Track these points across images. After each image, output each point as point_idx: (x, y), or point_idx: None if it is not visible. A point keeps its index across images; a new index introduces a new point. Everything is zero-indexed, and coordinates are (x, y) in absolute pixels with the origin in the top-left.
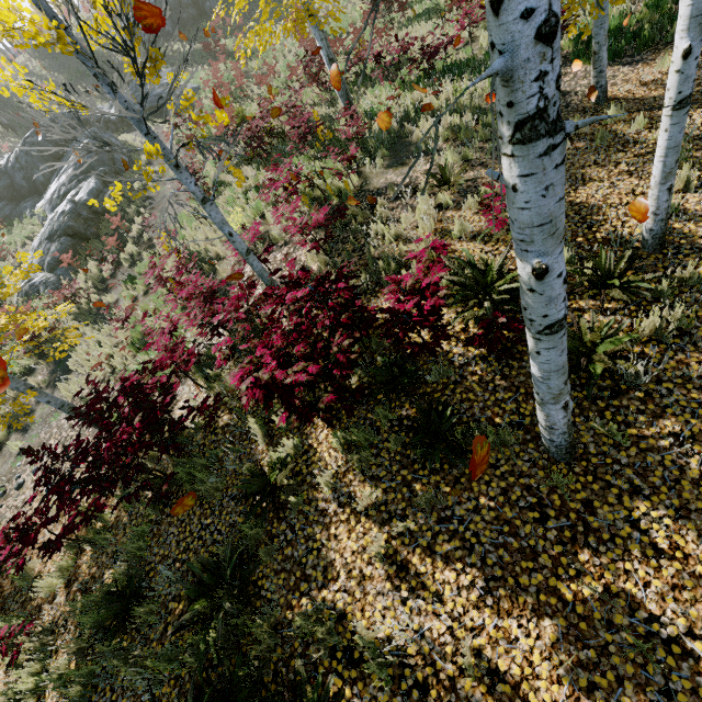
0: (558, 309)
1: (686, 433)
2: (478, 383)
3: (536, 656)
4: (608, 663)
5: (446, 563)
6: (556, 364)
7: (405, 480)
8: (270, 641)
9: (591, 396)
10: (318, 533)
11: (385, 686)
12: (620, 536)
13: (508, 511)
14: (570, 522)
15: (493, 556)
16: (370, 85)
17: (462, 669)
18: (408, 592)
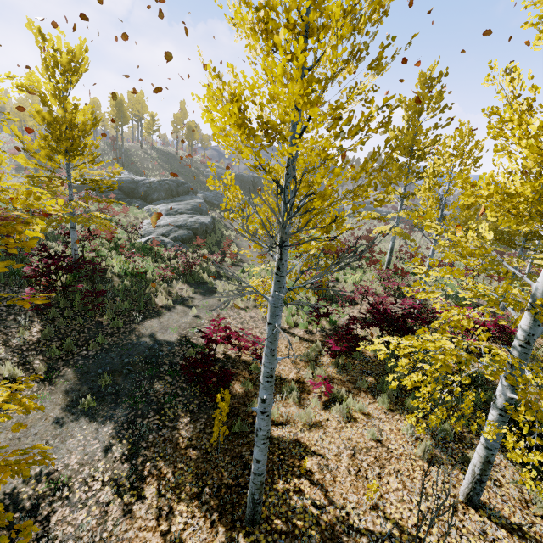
0: None
1: None
2: None
3: None
4: None
5: None
6: None
7: None
8: None
9: None
10: (496, 384)
11: None
12: None
13: None
14: None
15: None
16: (378, 263)
17: None
18: None
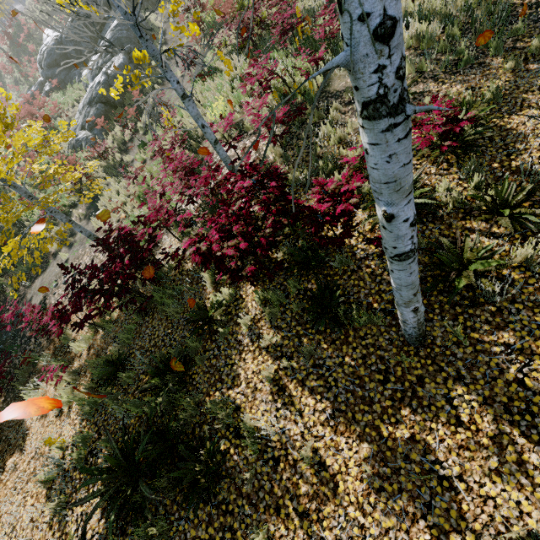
0: (405, 244)
1: (517, 346)
2: (370, 274)
3: (352, 462)
4: (396, 479)
5: (311, 393)
6: (406, 281)
7: (298, 334)
8: (193, 411)
9: (451, 303)
10: (234, 355)
11: (254, 453)
12: (435, 406)
13: (362, 370)
14: (403, 388)
15: (342, 397)
16: None
17: (303, 457)
18: (281, 405)
